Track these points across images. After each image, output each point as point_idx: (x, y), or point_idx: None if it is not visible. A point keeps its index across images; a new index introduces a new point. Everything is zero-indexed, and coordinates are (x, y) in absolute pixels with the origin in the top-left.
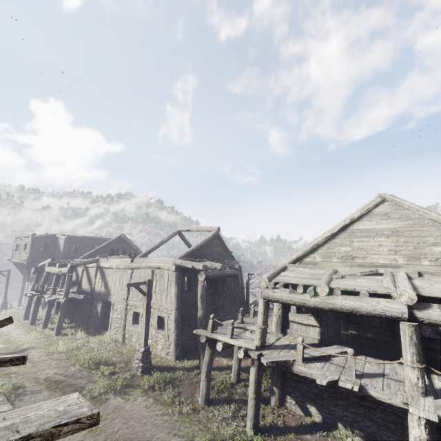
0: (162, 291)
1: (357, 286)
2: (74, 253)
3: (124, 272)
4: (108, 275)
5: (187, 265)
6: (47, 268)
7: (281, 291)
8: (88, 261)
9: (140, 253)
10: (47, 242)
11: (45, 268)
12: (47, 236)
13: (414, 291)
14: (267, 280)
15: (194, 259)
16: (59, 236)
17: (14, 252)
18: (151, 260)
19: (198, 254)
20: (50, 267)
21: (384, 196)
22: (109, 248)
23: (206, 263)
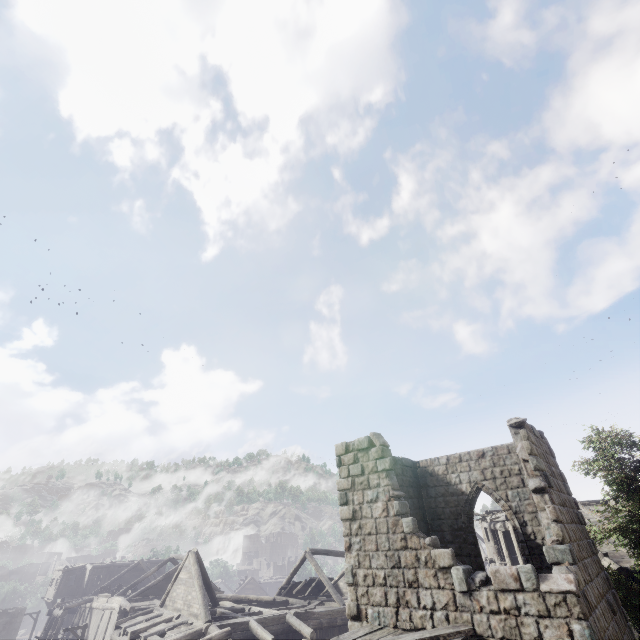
0: (109, 635)
1: (132, 629)
2: (96, 586)
3: (101, 613)
4: (93, 617)
5: (122, 607)
6: (55, 610)
7: (116, 633)
8: (83, 601)
9: (120, 591)
10: (77, 574)
11: (54, 610)
12: (77, 568)
13: (132, 632)
14: (115, 624)
15: (149, 597)
16: (88, 567)
17: (49, 588)
18: (115, 600)
19: (156, 590)
20: (57, 609)
21: (193, 550)
22: (124, 579)
23: (150, 602)
